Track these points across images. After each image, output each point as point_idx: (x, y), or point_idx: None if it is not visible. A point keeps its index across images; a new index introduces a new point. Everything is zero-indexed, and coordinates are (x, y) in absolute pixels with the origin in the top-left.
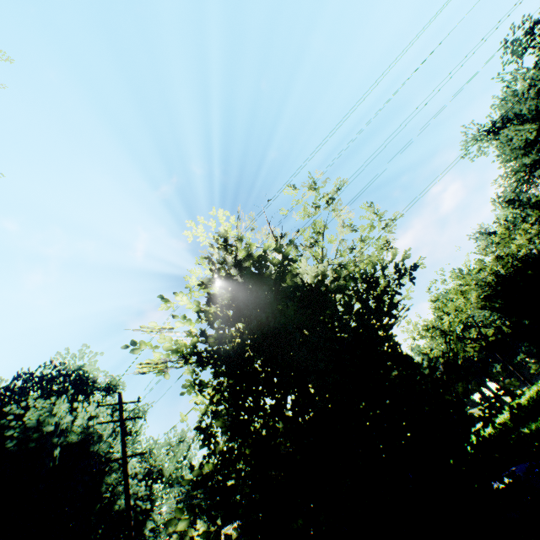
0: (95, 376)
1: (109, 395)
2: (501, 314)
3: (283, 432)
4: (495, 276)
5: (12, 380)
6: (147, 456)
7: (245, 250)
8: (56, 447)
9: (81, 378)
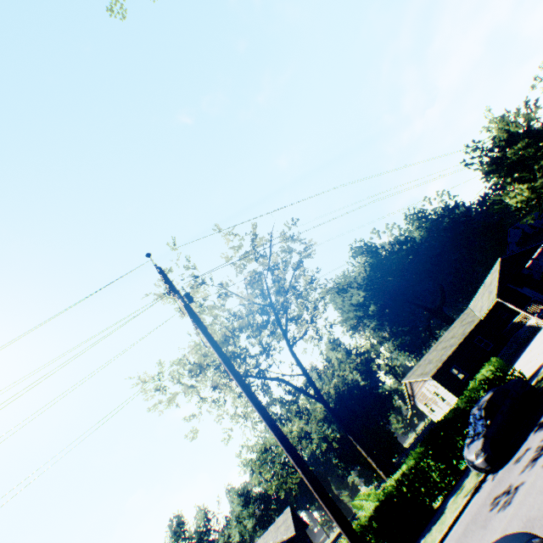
0: None
1: None
2: (336, 426)
3: None
4: (335, 390)
5: None
6: None
7: None
8: None
9: None
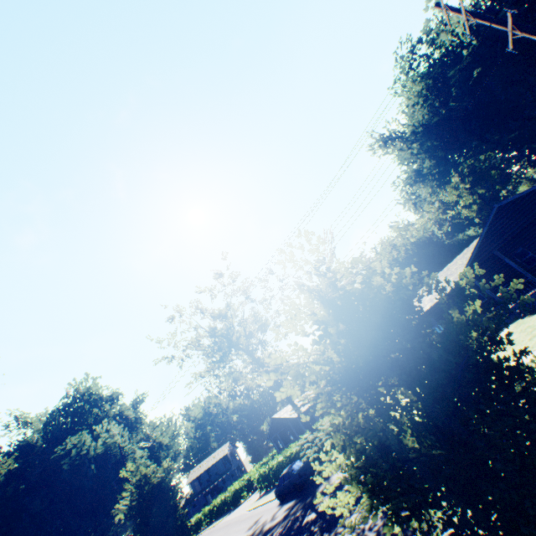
0: (101, 394)
1: (114, 403)
2: None
3: (147, 534)
4: (393, 261)
5: (47, 418)
6: (150, 435)
7: (140, 474)
8: (92, 464)
9: (91, 397)
